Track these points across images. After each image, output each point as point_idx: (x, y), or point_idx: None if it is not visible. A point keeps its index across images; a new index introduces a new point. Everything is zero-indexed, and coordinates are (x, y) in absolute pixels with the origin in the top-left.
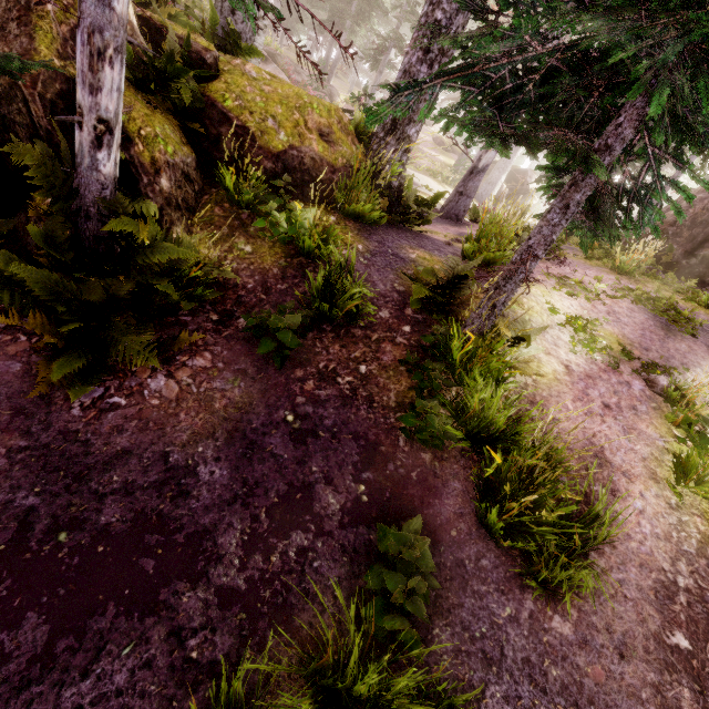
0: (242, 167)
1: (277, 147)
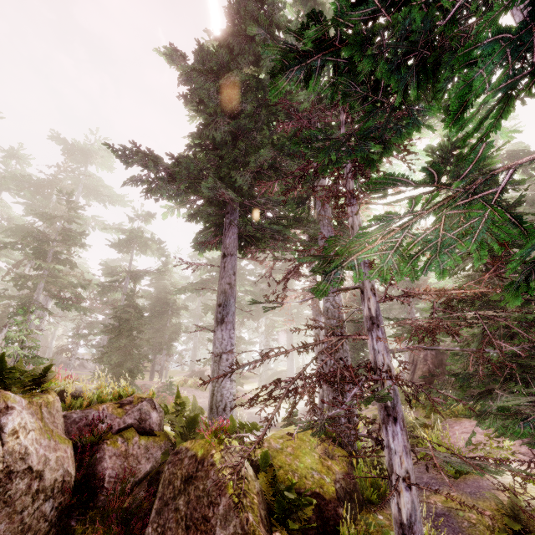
0: (332, 529)
1: (333, 491)
